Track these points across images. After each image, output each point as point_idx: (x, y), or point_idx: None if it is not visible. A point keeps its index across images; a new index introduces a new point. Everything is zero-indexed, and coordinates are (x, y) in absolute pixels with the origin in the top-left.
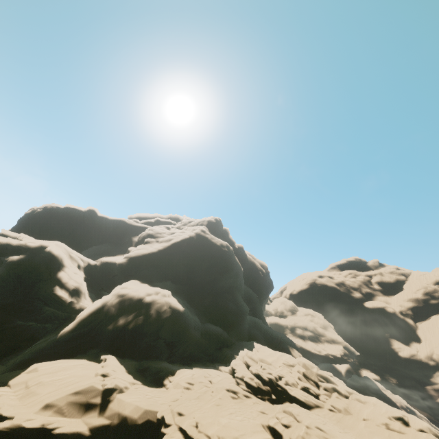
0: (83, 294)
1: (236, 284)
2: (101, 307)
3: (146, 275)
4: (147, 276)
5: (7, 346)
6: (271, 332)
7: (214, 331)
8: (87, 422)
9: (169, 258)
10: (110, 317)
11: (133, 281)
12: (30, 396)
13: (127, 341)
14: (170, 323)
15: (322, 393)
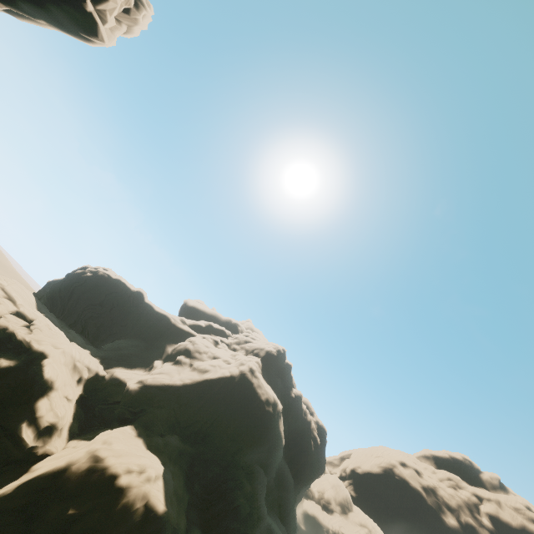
0: (59, 430)
1: (269, 461)
2: (62, 469)
3: (151, 419)
4: (151, 421)
5: None
6: None
7: None
8: None
9: (193, 398)
10: (64, 493)
11: (127, 429)
12: None
13: None
14: (135, 532)
15: None
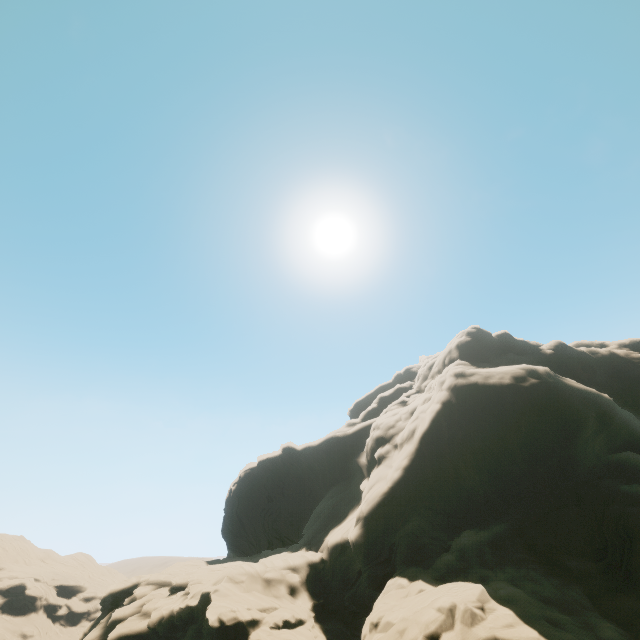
0: None
1: (622, 436)
2: None
3: (410, 546)
4: (412, 547)
5: None
6: None
7: None
8: None
9: (433, 472)
10: None
11: (390, 587)
12: None
13: None
14: None
15: None
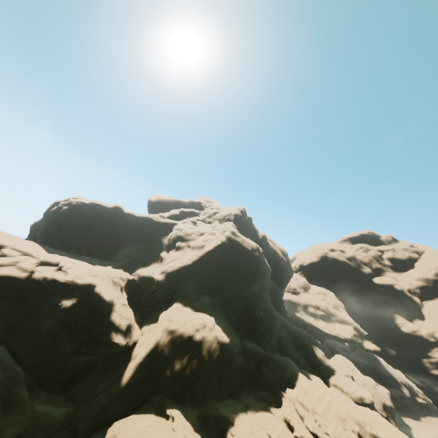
0: (132, 326)
1: (264, 284)
2: (154, 347)
3: (185, 293)
4: (186, 294)
5: (69, 375)
6: (296, 329)
7: (253, 352)
8: None
9: (203, 267)
10: (165, 359)
11: (176, 306)
12: None
13: (185, 385)
14: (219, 358)
15: None
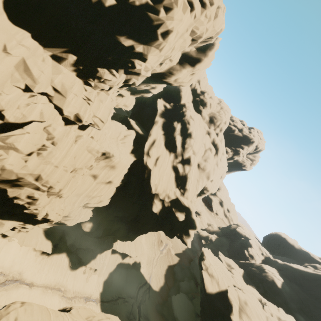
0: (254, 260)
1: None
2: (253, 263)
3: (285, 273)
4: (285, 274)
5: None
6: None
7: (297, 317)
8: (227, 266)
9: (310, 279)
10: (253, 266)
11: (274, 268)
12: (225, 259)
13: (251, 274)
14: (269, 284)
15: (276, 319)
